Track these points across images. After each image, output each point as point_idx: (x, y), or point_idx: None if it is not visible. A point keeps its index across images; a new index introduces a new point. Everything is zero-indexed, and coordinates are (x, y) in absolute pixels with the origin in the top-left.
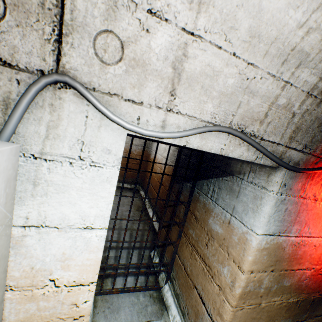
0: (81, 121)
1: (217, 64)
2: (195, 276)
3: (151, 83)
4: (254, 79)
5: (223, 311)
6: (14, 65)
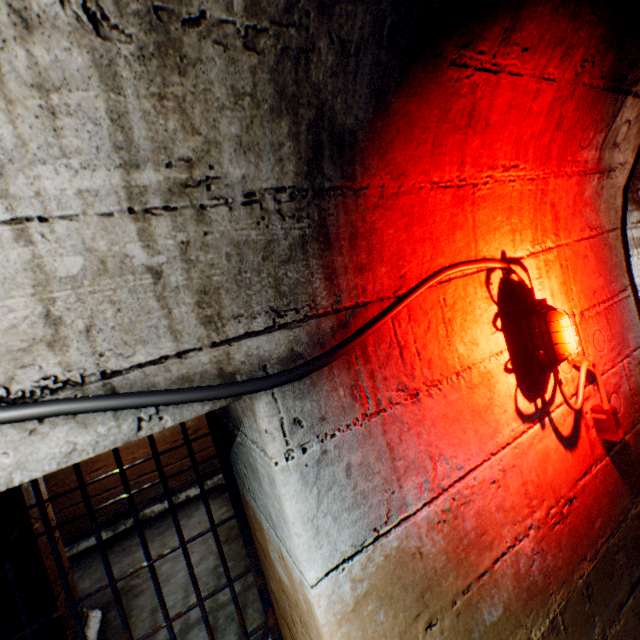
0: None
1: None
2: None
3: None
4: None
5: None
6: None
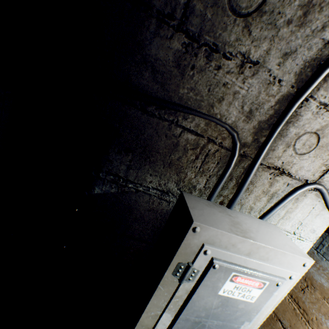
0: (307, 210)
1: None
2: (280, 311)
3: None
4: None
5: None
6: (292, 176)
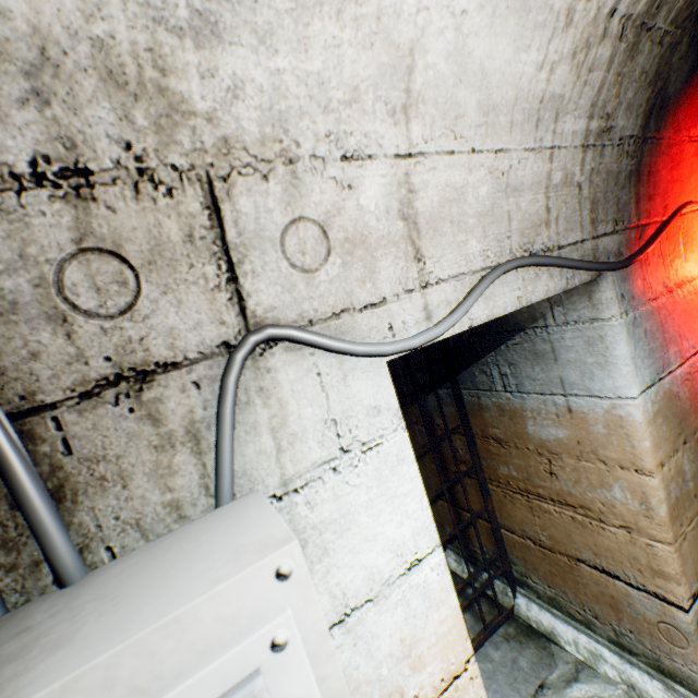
0: (314, 387)
1: (457, 178)
2: (566, 542)
3: (383, 261)
4: (511, 169)
5: (660, 564)
6: (180, 361)
